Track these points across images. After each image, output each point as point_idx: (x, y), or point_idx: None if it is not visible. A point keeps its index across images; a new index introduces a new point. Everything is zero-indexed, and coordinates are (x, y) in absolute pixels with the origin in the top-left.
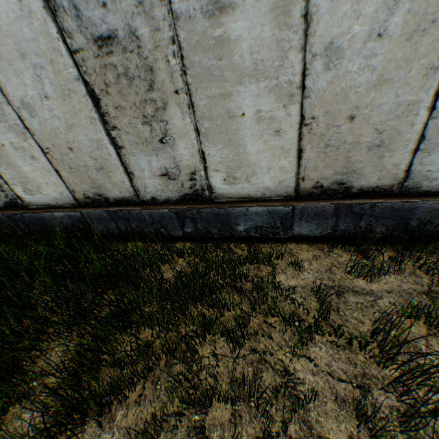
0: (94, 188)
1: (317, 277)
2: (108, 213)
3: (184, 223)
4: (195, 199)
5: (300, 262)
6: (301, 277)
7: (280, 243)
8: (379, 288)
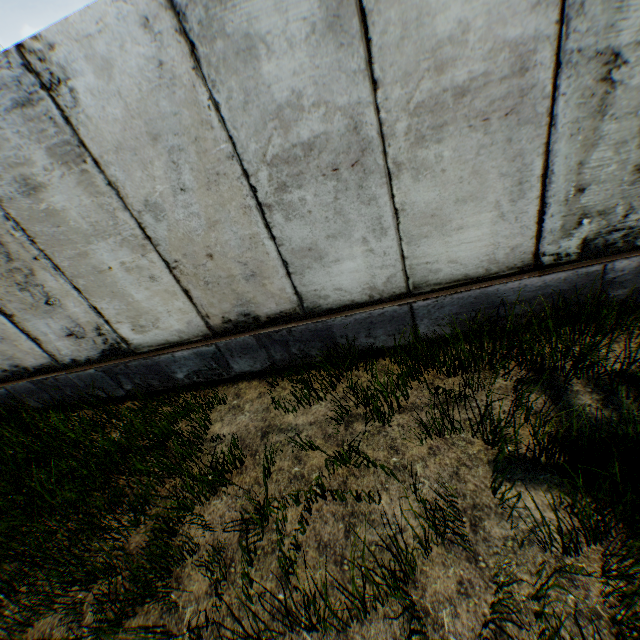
0: (7, 360)
1: (252, 419)
2: (35, 384)
3: (119, 380)
4: (117, 354)
5: (243, 404)
6: (236, 422)
7: (231, 384)
8: (305, 421)
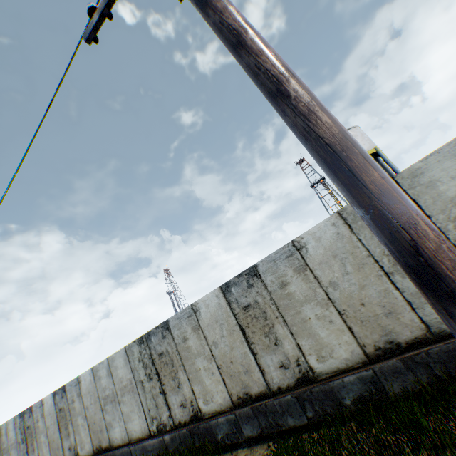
0: None
1: None
2: None
3: None
4: None
5: None
6: None
7: None
8: None
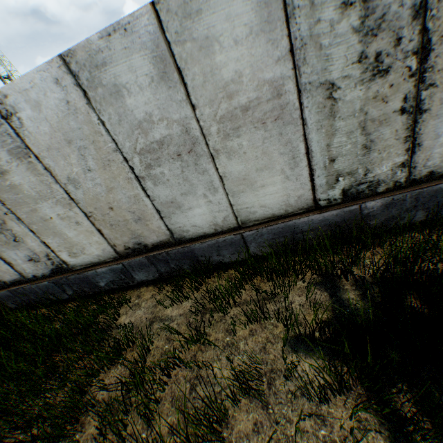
0: None
1: (145, 313)
2: (11, 292)
3: (64, 288)
4: (61, 271)
5: (141, 302)
6: (135, 315)
7: (136, 289)
8: (177, 313)
